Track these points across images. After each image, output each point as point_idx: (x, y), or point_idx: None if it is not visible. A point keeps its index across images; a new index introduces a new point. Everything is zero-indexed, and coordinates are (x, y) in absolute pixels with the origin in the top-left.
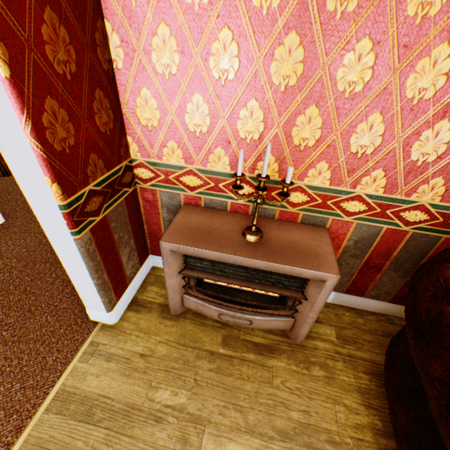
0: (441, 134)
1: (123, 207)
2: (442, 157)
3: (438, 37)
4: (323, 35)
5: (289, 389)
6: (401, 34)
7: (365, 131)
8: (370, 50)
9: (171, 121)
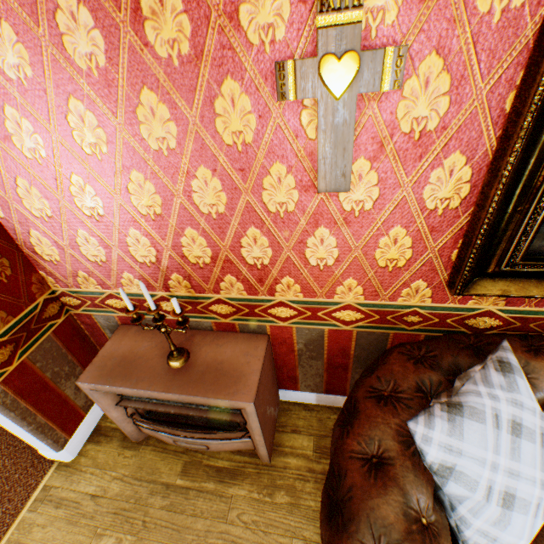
0: (326, 240)
1: (52, 341)
2: (340, 259)
3: (267, 159)
4: (162, 170)
5: (244, 523)
6: (231, 160)
7: (251, 245)
8: (212, 177)
9: (70, 255)
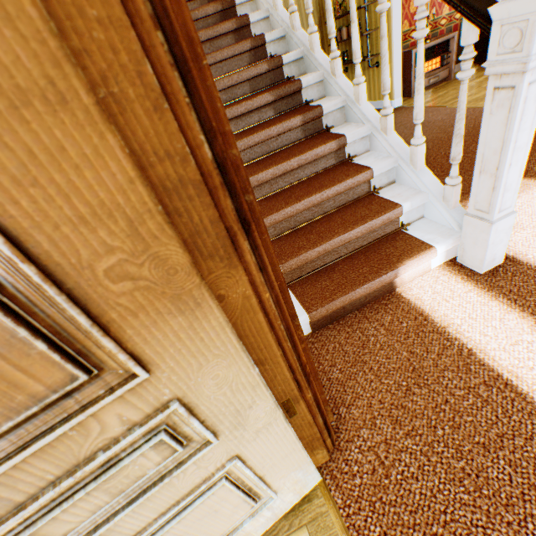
0: None
1: None
2: None
3: None
4: None
5: None
6: None
7: None
8: None
9: None
